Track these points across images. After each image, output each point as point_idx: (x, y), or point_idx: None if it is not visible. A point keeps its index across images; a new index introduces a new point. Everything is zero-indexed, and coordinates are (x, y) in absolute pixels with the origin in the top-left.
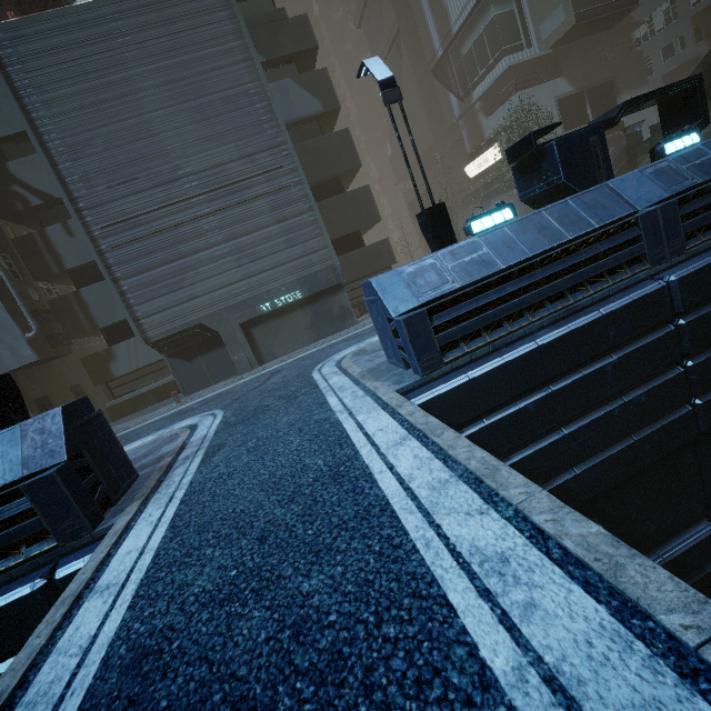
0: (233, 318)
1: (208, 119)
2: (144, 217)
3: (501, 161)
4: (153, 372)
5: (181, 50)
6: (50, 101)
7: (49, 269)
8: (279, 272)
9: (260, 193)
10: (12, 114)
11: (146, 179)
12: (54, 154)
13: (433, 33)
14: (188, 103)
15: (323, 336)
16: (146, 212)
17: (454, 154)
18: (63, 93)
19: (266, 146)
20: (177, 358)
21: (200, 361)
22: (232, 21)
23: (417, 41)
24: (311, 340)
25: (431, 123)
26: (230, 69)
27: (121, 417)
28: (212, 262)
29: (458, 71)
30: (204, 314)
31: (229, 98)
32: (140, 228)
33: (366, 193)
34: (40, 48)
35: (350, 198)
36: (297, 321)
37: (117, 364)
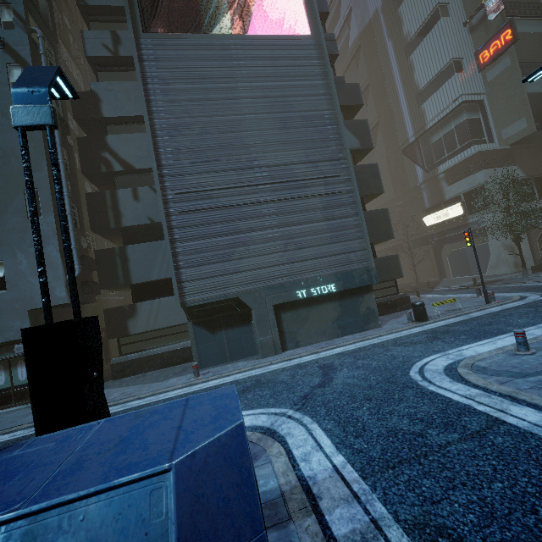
0: (269, 298)
1: (287, 128)
2: (215, 192)
3: (459, 217)
4: (165, 336)
5: (279, 78)
6: (168, 91)
7: (107, 223)
8: (319, 263)
9: (316, 193)
10: (125, 103)
11: (225, 162)
12: (157, 129)
13: (408, 127)
14: (275, 114)
15: (347, 332)
16: (216, 189)
17: (412, 207)
18: (181, 88)
19: (329, 157)
20: (202, 327)
21: (223, 335)
22: (321, 68)
23: (392, 131)
24: (335, 334)
25: (394, 184)
26: (313, 98)
27: (121, 376)
28: (263, 242)
29: (425, 152)
30: (244, 289)
31: (307, 117)
32: (208, 200)
33: (384, 214)
34: (174, 55)
35: (371, 215)
36: (325, 313)
37: (135, 321)
